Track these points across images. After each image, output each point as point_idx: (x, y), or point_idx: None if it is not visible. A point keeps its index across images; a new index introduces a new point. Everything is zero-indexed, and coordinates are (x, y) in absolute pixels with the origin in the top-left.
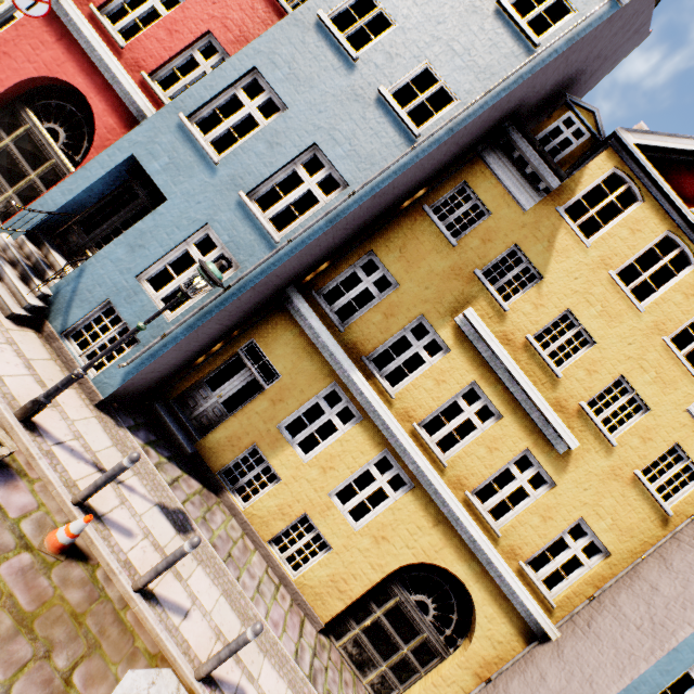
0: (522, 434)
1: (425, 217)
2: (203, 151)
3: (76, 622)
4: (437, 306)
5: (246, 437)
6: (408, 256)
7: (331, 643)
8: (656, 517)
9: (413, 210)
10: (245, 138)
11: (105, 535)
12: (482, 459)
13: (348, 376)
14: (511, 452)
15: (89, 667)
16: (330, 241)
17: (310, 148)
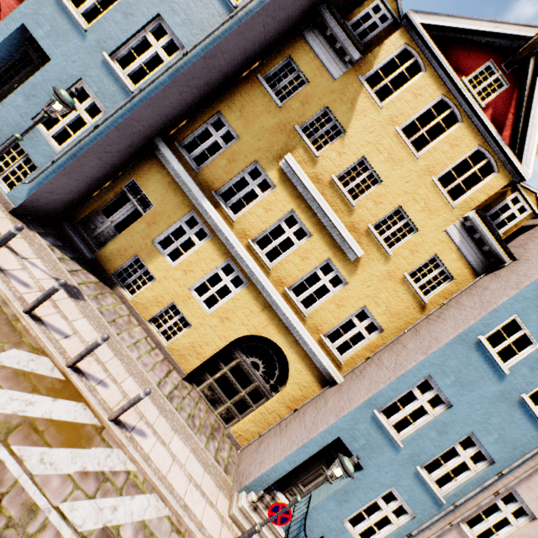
0: (325, 247)
1: (259, 85)
2: (75, 21)
3: None
4: (267, 154)
5: (131, 249)
6: (246, 115)
7: (193, 388)
8: (417, 306)
9: (250, 79)
10: (107, 10)
11: (6, 280)
12: (296, 265)
13: (201, 205)
14: (317, 260)
15: None
16: (178, 96)
17: (156, 18)
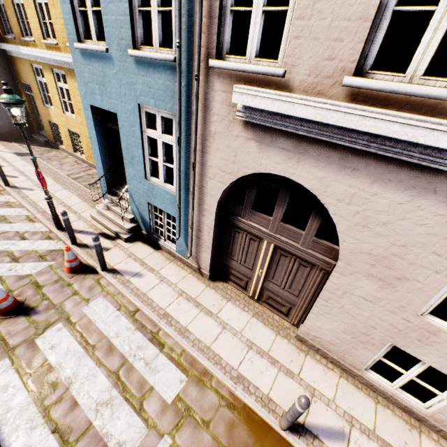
0: None
1: None
2: None
3: None
4: None
5: (47, 121)
6: None
7: None
8: None
9: None
10: None
11: None
12: (57, 17)
13: (27, 55)
14: None
15: None
16: None
17: None
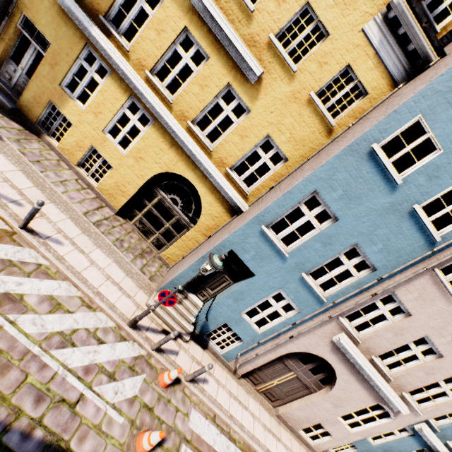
0: (224, 71)
1: None
2: None
3: None
4: None
5: (44, 96)
6: None
7: (127, 222)
8: (323, 130)
9: None
10: None
11: None
12: (196, 95)
13: (93, 35)
14: (217, 88)
15: None
16: None
17: None
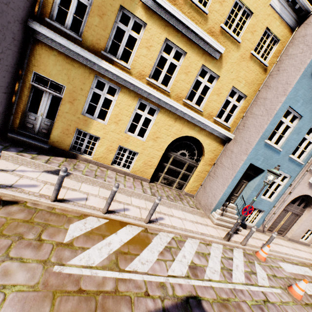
0: (198, 58)
1: None
2: None
3: (29, 223)
4: None
5: (70, 127)
6: None
7: (156, 184)
8: (262, 70)
9: None
10: None
11: (20, 191)
12: (184, 80)
13: (100, 68)
14: (196, 70)
15: (48, 232)
16: None
17: None
